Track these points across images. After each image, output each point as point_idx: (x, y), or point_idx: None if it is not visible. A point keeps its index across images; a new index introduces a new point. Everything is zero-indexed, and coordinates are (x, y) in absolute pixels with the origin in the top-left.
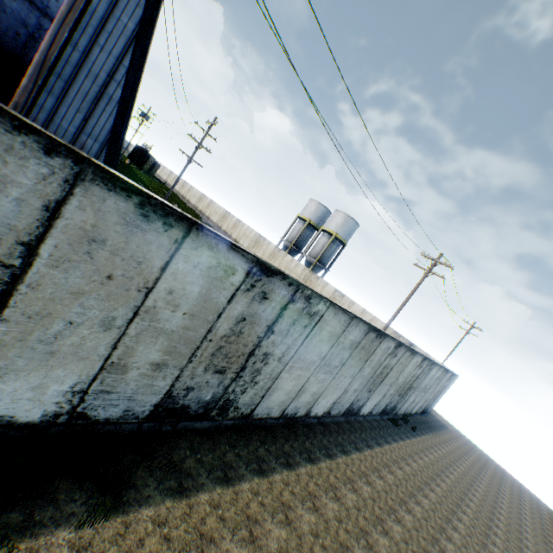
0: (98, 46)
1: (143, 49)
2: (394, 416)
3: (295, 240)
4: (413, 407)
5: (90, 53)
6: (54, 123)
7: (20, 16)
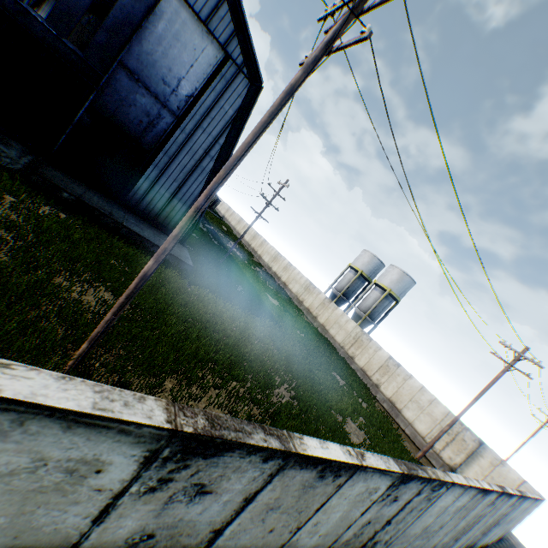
0: (201, 128)
1: (237, 130)
2: None
3: (345, 290)
4: (490, 537)
5: (193, 134)
6: (154, 189)
7: (145, 108)
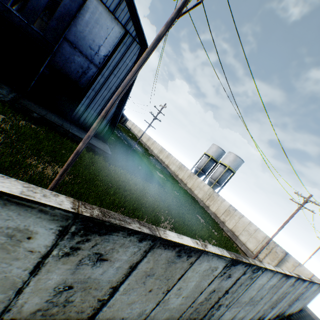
0: (113, 74)
1: None
2: (281, 316)
3: (202, 167)
4: (294, 309)
5: (109, 78)
6: (87, 111)
7: (80, 64)
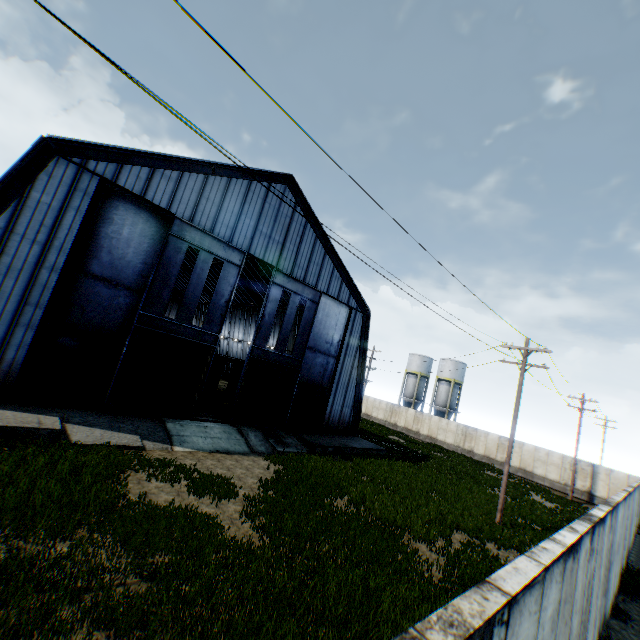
0: (346, 355)
1: (363, 343)
2: (636, 529)
3: (416, 394)
4: (638, 517)
5: (344, 361)
6: (332, 409)
7: (320, 363)
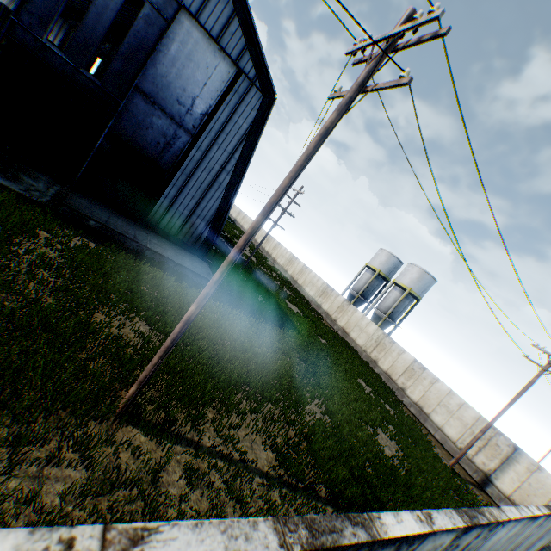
0: (216, 144)
1: (252, 142)
2: None
3: (363, 290)
4: (532, 548)
5: (209, 150)
6: (173, 208)
7: (162, 130)
